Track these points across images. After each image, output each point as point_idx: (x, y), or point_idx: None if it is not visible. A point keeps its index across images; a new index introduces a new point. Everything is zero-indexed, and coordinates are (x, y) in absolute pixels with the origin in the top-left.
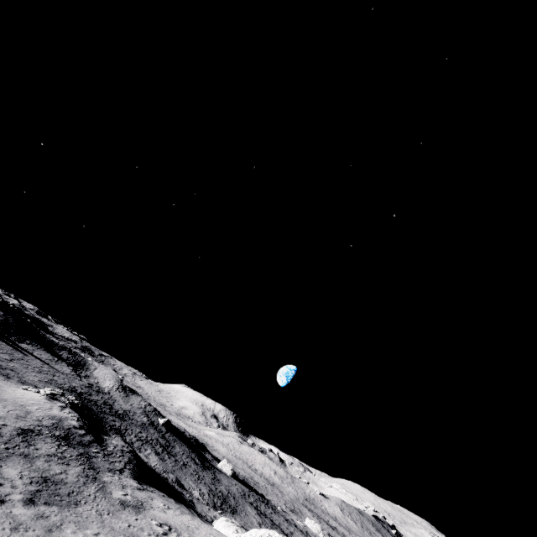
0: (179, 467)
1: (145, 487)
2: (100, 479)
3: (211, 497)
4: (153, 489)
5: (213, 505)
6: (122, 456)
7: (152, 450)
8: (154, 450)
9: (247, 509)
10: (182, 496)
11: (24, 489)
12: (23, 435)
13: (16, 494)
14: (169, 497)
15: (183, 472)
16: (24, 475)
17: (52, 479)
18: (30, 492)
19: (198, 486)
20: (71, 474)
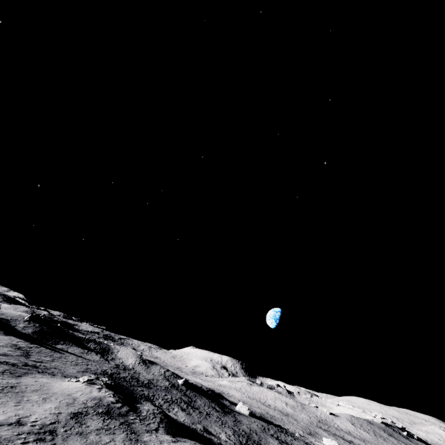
0: (204, 417)
1: (178, 439)
2: (141, 440)
3: (236, 437)
4: (185, 440)
5: (240, 443)
6: (155, 418)
7: (178, 408)
8: (180, 408)
9: (269, 441)
10: (211, 441)
11: None
12: (75, 418)
13: None
14: (199, 444)
15: (208, 421)
16: None
17: None
18: None
19: (223, 430)
20: (118, 440)
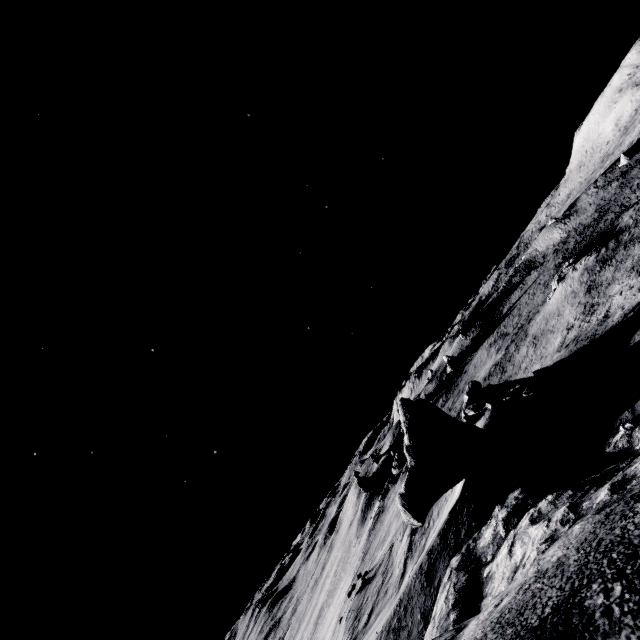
0: None
1: None
2: None
3: None
4: None
5: None
6: None
7: None
8: None
9: None
10: None
11: (631, 279)
12: (591, 290)
13: (632, 283)
14: None
15: None
16: (622, 282)
17: (634, 264)
18: (635, 275)
19: None
20: (637, 252)
